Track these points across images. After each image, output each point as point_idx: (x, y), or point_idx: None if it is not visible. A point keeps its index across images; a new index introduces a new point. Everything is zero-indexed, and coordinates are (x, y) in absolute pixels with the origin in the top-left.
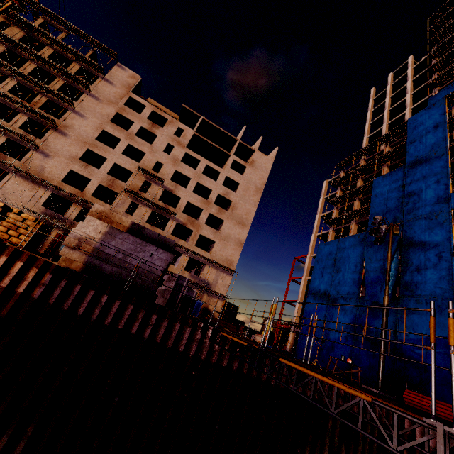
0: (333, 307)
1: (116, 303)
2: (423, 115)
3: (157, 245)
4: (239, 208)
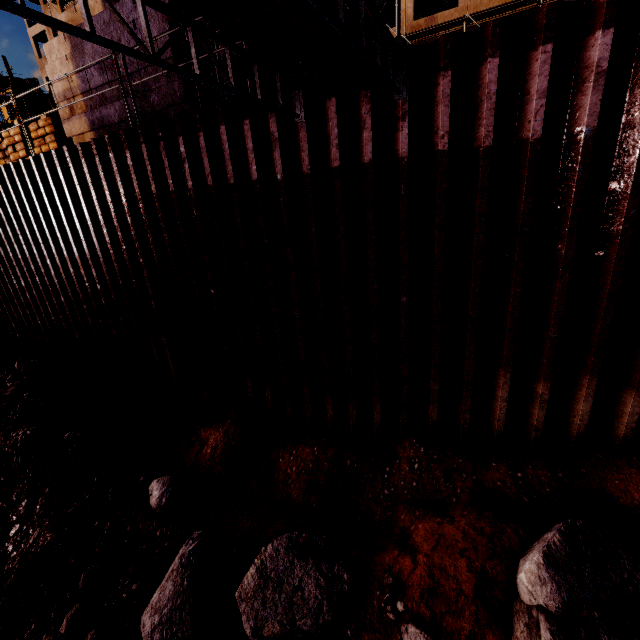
0: None
1: (127, 158)
2: None
3: None
4: None
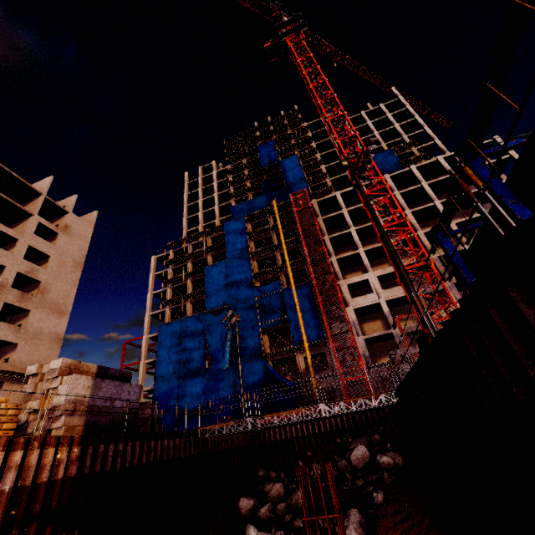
0: (184, 383)
1: (130, 446)
2: (234, 224)
3: (121, 381)
4: (53, 290)
